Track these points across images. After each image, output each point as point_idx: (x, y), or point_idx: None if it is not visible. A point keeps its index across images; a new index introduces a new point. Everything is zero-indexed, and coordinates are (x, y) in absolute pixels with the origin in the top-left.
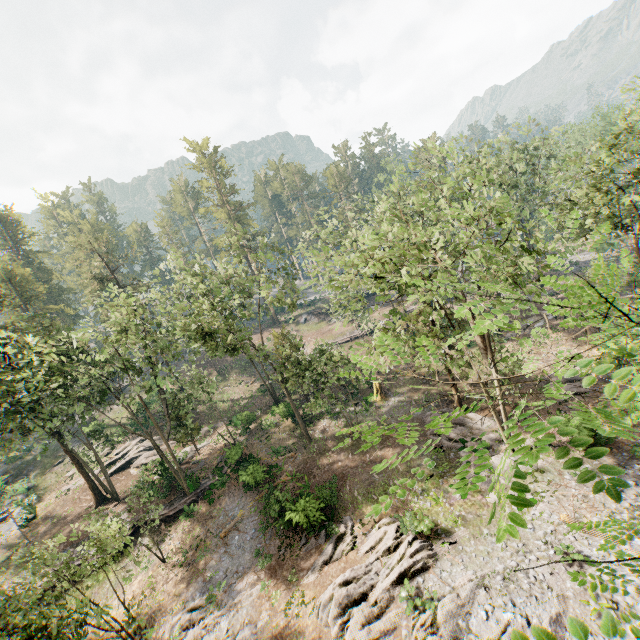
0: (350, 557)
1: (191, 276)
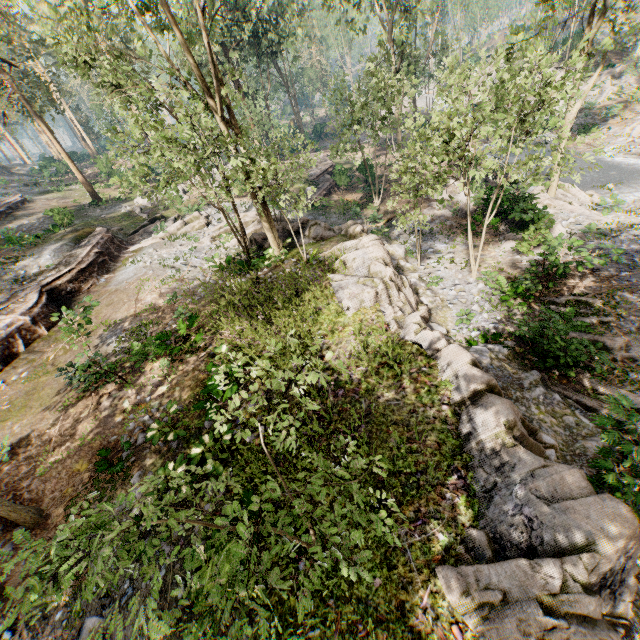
0: None
1: None
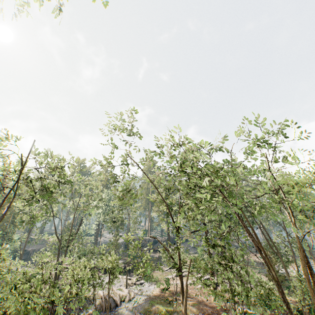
0: None
1: None
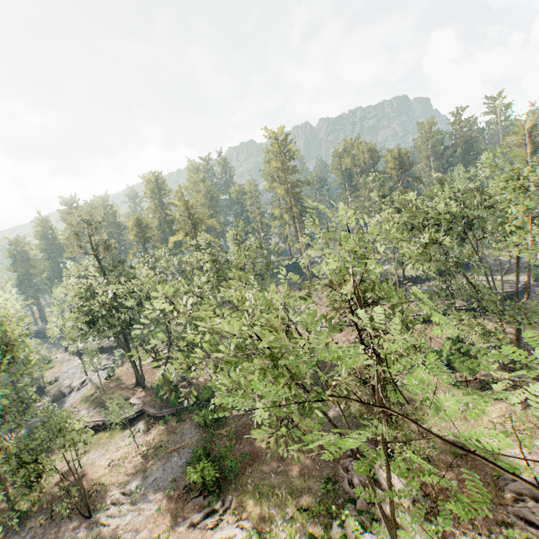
0: (207, 533)
1: (203, 254)
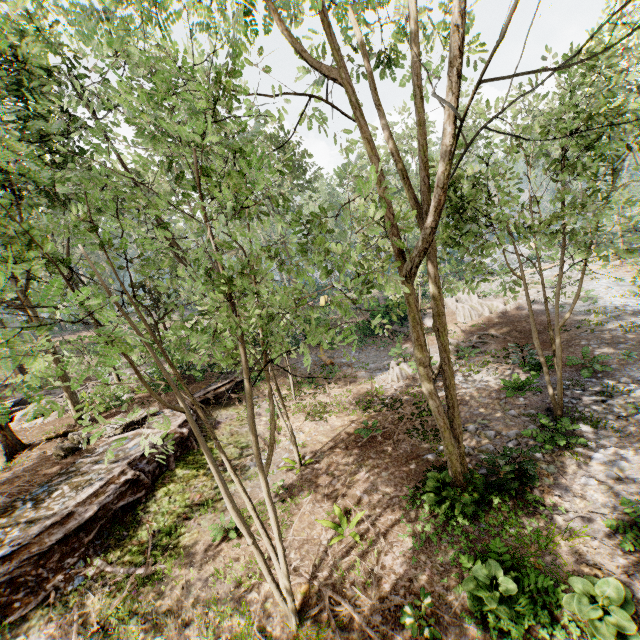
0: None
1: None
